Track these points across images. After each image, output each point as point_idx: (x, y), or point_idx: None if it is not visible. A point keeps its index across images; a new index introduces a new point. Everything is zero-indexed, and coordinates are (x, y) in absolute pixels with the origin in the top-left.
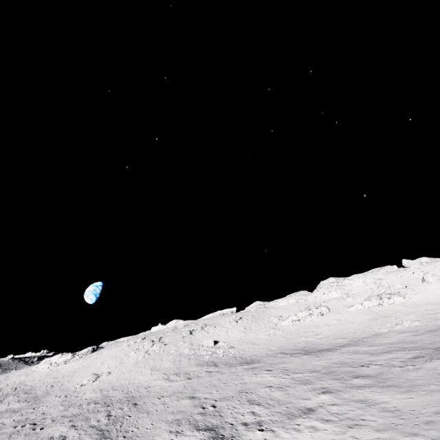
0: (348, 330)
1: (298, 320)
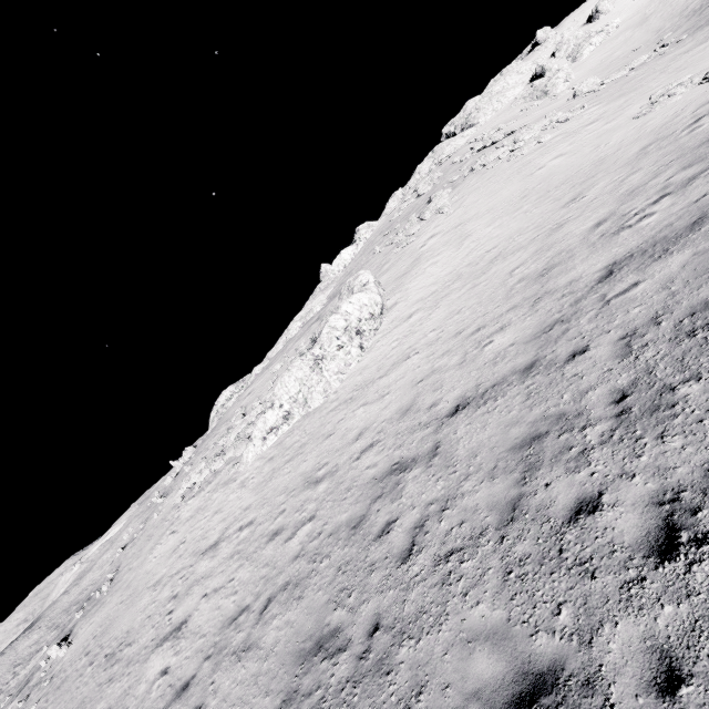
0: (654, 26)
1: (566, 80)
